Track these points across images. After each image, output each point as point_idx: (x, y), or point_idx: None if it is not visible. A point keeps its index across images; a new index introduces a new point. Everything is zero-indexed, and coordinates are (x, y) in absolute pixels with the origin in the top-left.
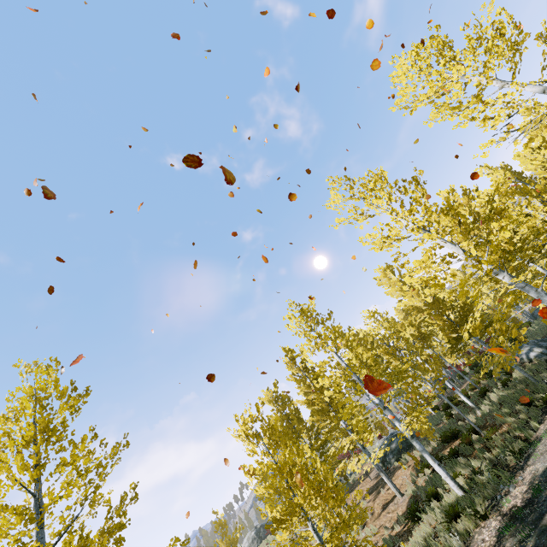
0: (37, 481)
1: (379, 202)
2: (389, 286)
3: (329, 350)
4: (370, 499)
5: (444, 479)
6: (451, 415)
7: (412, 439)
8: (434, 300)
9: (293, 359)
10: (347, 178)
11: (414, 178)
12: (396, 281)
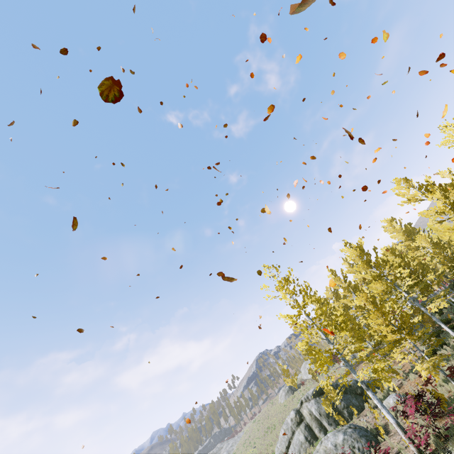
0: (301, 307)
1: (432, 196)
2: (392, 232)
3: (374, 270)
4: (388, 357)
5: (448, 338)
6: (442, 313)
7: (431, 316)
8: (437, 243)
9: (335, 276)
10: (406, 179)
11: (451, 183)
12: (399, 229)
